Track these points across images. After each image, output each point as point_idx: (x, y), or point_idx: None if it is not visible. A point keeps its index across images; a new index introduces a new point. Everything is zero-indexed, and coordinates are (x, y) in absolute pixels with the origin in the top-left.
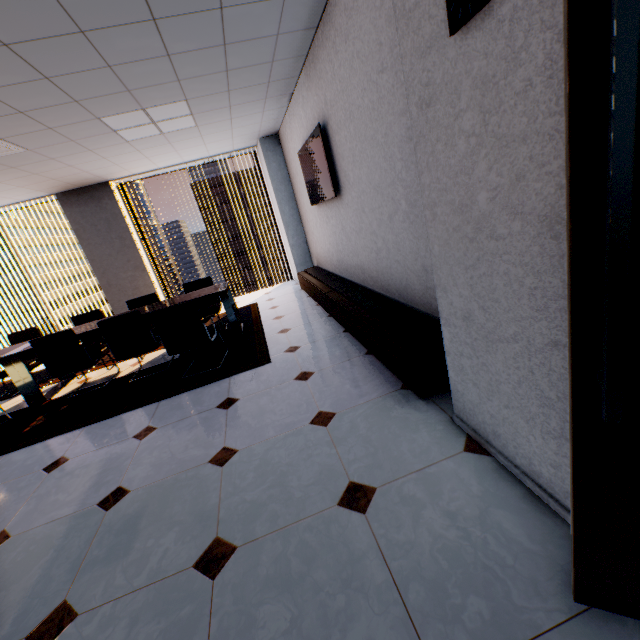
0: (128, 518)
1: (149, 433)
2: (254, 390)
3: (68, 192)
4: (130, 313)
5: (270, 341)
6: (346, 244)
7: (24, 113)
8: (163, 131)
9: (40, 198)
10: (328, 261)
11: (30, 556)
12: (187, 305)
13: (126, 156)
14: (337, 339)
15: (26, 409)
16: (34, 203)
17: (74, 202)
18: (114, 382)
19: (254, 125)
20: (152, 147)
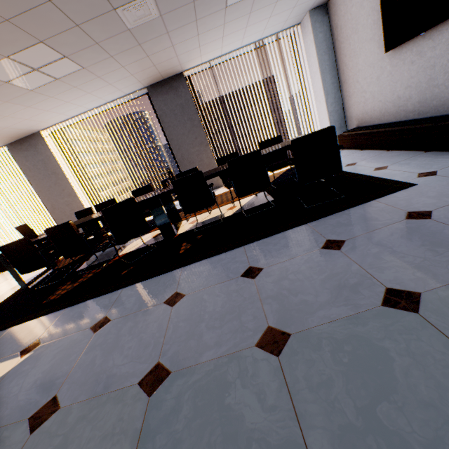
0: None
1: (340, 244)
2: (441, 203)
3: (154, 85)
4: (253, 152)
5: (376, 175)
6: None
7: None
8: None
9: (136, 91)
10: (390, 111)
11: (361, 358)
12: (329, 130)
13: (211, 33)
14: None
15: (162, 241)
16: (129, 99)
17: (159, 92)
18: (227, 219)
19: None
20: (235, 19)
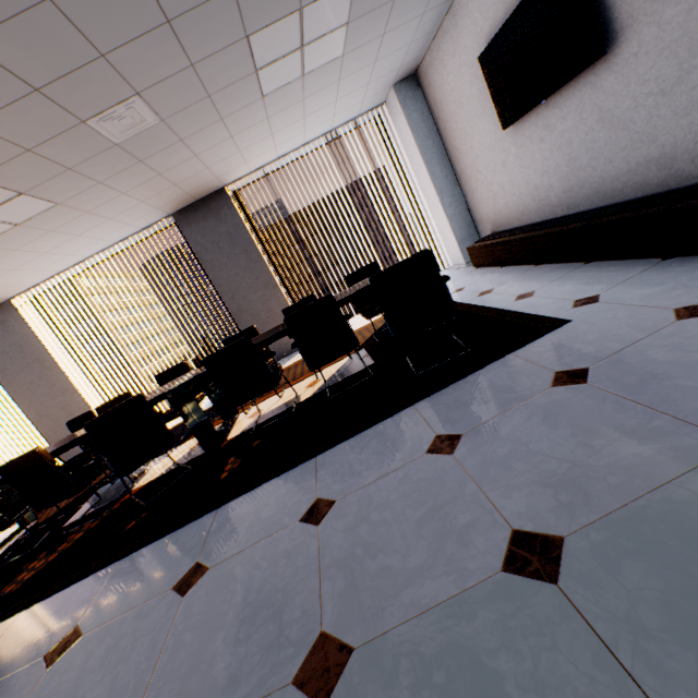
0: (657, 598)
1: (454, 443)
2: (602, 351)
3: (184, 209)
4: (322, 299)
5: (517, 309)
6: (607, 142)
7: (170, 24)
8: (304, 70)
9: (157, 223)
10: (530, 208)
11: None
12: (422, 256)
13: (253, 132)
14: (669, 267)
15: (202, 455)
16: (150, 233)
17: (192, 220)
18: (303, 405)
19: (400, 52)
20: (283, 110)
